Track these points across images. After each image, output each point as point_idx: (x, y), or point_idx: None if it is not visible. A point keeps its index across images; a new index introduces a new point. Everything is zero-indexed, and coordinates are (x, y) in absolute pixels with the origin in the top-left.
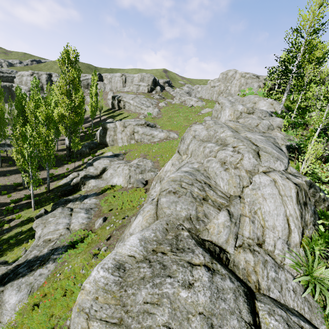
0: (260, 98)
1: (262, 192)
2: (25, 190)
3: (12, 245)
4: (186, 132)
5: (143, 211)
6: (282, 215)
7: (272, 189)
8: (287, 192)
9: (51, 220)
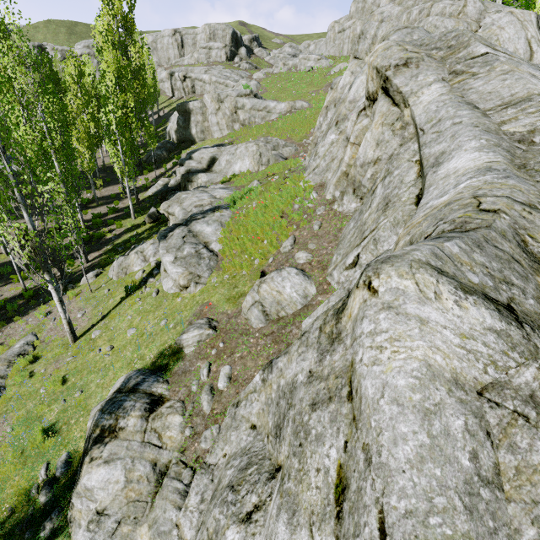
0: None
1: (498, 25)
2: (102, 207)
3: (137, 243)
4: (366, 23)
5: (361, 72)
6: (524, 39)
7: (510, 17)
8: (527, 18)
9: (186, 196)
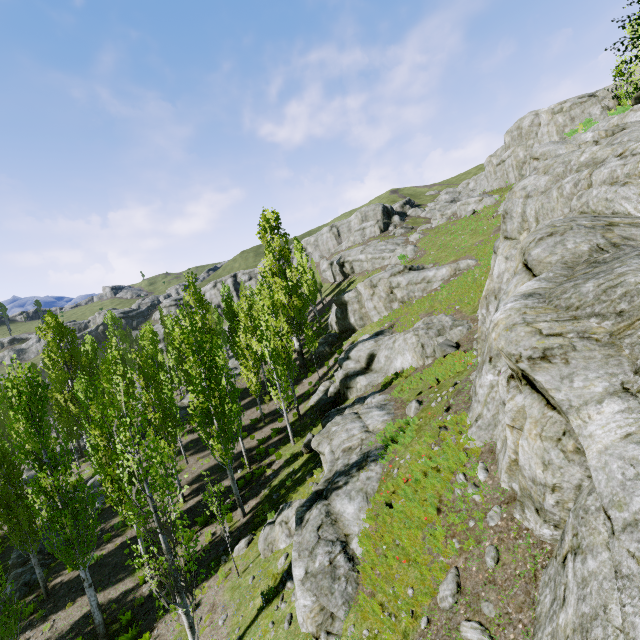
0: (622, 114)
1: None
2: (268, 426)
3: (292, 488)
4: (507, 202)
5: (505, 294)
6: None
7: None
8: None
9: (336, 429)
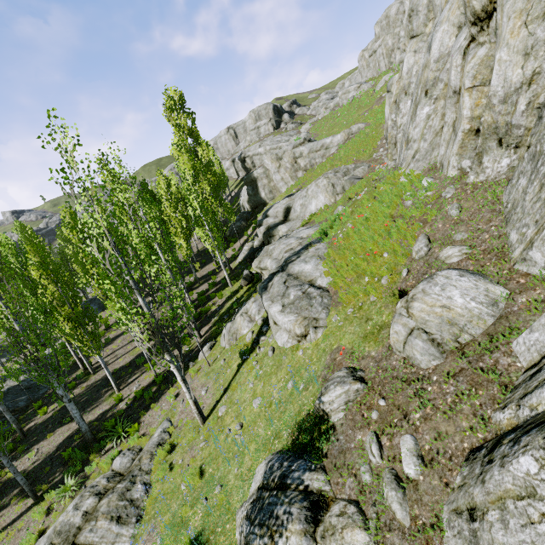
0: None
1: None
2: (203, 285)
3: (239, 307)
4: None
5: (439, 24)
6: None
7: None
8: None
9: (273, 247)
